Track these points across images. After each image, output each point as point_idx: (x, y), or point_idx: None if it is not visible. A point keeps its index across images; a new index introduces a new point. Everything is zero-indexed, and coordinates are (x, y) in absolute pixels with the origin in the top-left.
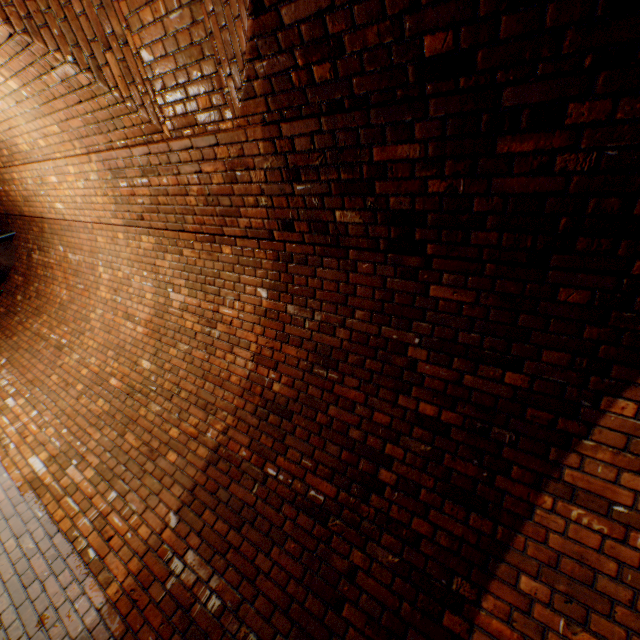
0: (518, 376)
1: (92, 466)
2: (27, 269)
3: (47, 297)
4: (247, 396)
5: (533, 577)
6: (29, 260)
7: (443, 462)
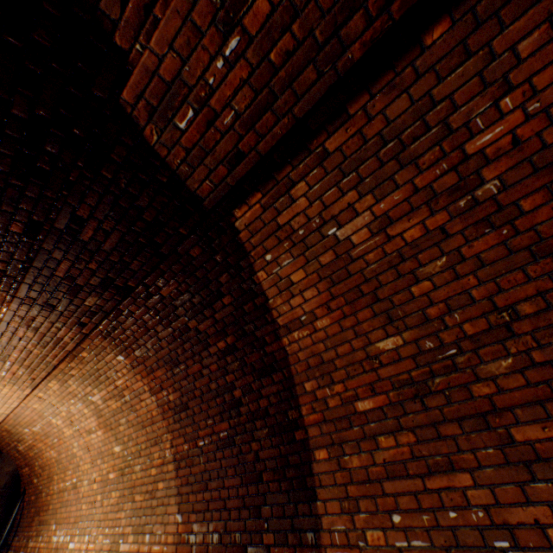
0: (227, 297)
1: (130, 533)
2: (25, 460)
3: (48, 464)
4: (166, 416)
5: (308, 380)
6: (21, 453)
7: (247, 363)
